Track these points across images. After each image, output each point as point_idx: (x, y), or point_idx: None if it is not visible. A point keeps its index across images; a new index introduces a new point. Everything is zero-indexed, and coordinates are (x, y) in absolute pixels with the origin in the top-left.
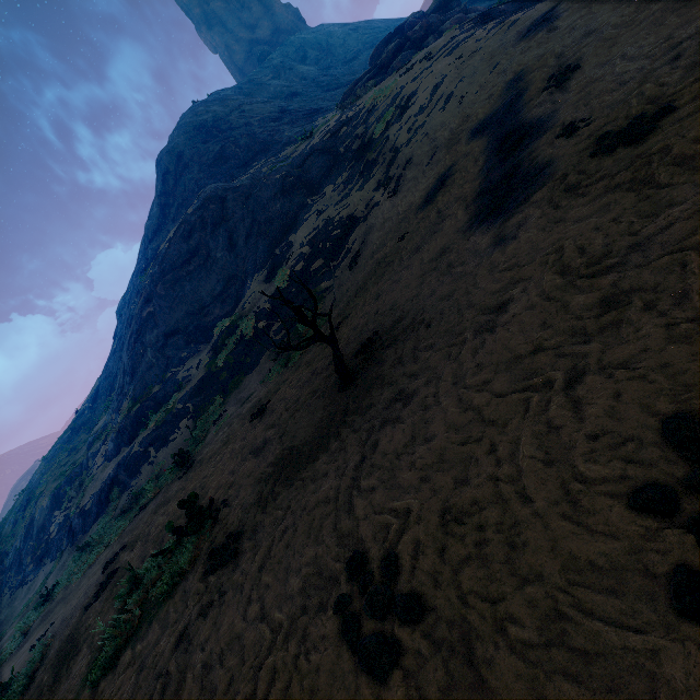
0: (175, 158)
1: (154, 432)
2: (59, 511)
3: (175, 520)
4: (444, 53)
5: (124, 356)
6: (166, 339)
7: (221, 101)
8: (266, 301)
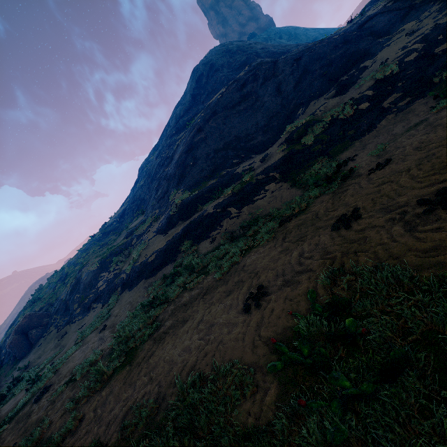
0: (208, 67)
1: (231, 197)
2: (106, 272)
3: None
4: None
5: (171, 170)
6: (217, 153)
7: (240, 41)
8: (363, 92)
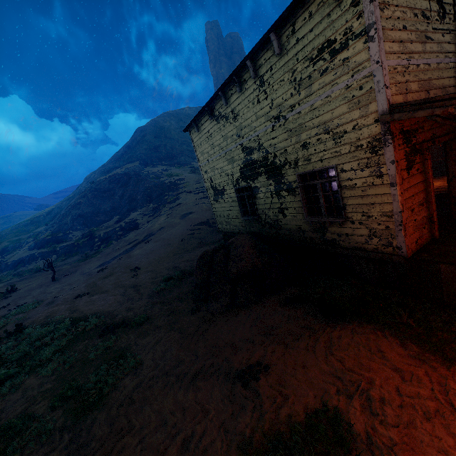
0: (142, 134)
1: (45, 252)
2: (1, 256)
3: (15, 287)
4: (197, 191)
5: (63, 210)
6: (78, 217)
7: (179, 119)
8: (104, 232)
